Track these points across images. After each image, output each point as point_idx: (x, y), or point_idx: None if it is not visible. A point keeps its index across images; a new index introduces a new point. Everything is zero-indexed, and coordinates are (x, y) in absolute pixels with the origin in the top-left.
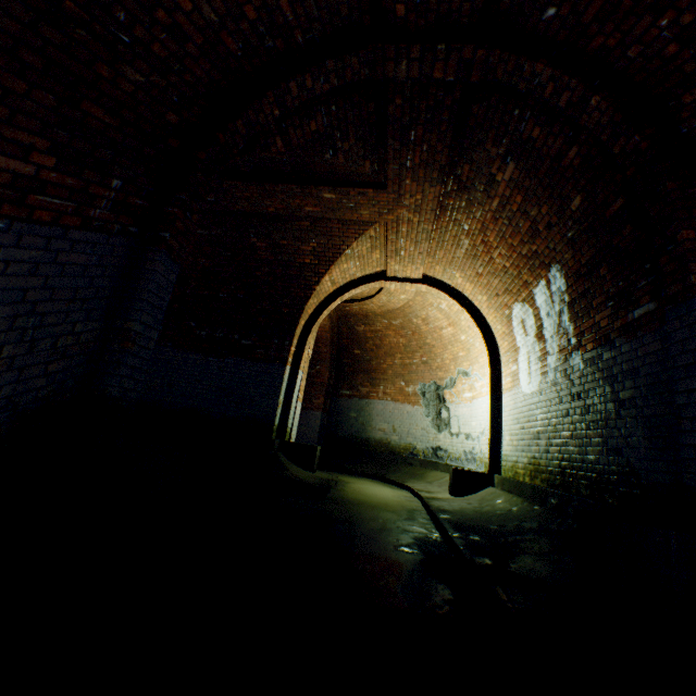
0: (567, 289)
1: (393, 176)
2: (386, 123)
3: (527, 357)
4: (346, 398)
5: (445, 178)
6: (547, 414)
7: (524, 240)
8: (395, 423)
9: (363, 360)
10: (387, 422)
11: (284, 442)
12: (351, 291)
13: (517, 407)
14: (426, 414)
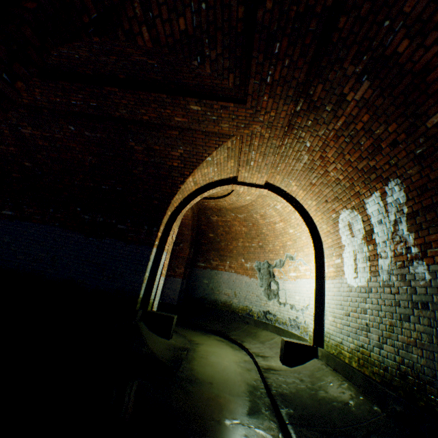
0: (407, 202)
1: (253, 91)
2: (253, 34)
3: (354, 255)
4: (201, 268)
5: (298, 98)
6: (379, 312)
7: (363, 157)
8: (236, 289)
9: (215, 241)
10: (230, 288)
11: (146, 312)
12: (209, 191)
13: (341, 295)
14: (259, 285)
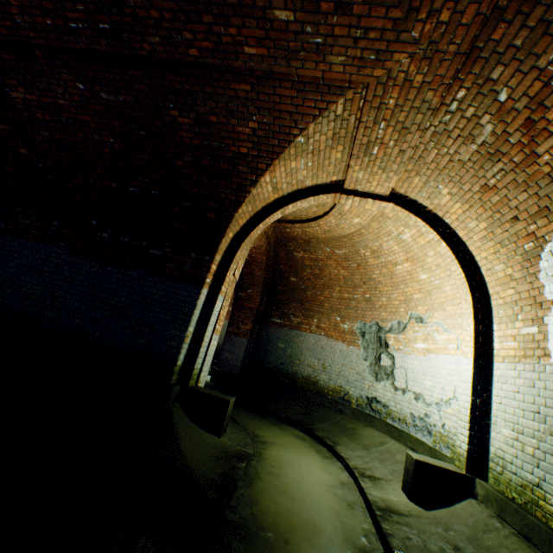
0: None
1: None
2: None
3: None
4: (275, 326)
5: None
6: None
7: None
8: (325, 360)
9: (298, 288)
10: (317, 358)
11: (186, 388)
12: (296, 204)
13: (538, 393)
14: (362, 357)
